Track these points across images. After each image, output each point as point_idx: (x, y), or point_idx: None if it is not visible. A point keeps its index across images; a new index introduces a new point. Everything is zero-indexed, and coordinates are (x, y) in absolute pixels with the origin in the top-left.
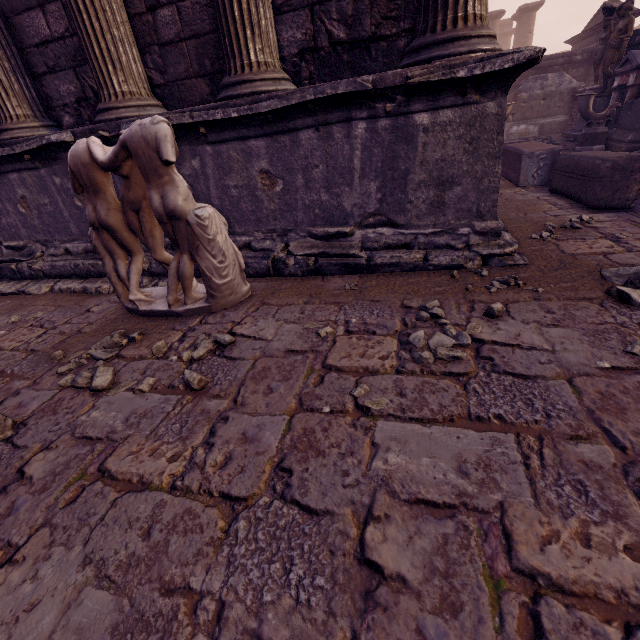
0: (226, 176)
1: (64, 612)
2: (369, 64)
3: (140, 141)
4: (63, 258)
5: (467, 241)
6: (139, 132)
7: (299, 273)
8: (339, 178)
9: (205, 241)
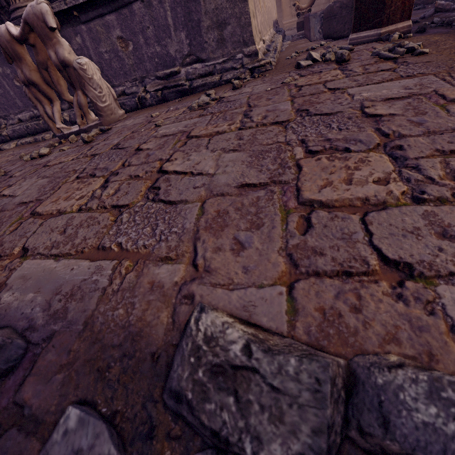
0: (99, 45)
1: (31, 185)
2: None
3: (33, 17)
4: (18, 124)
5: (242, 63)
6: (31, 11)
7: (154, 103)
8: (163, 34)
9: (87, 79)
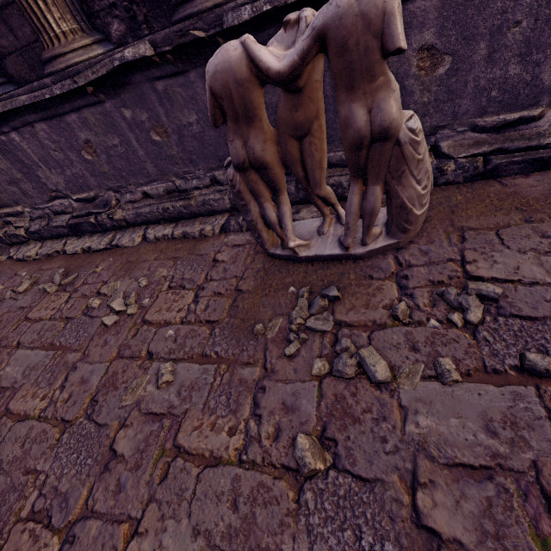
0: None
1: None
2: None
3: (355, 23)
4: (145, 203)
5: None
6: (354, 7)
7: (459, 180)
8: (549, 36)
9: (413, 164)
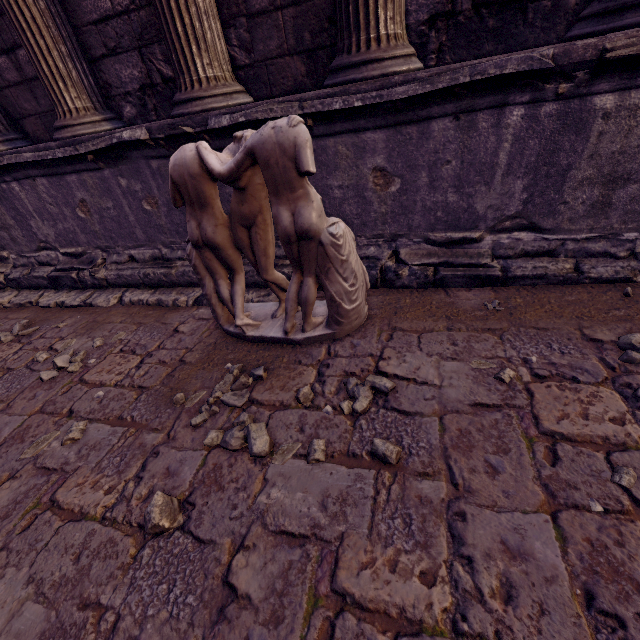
0: (329, 175)
1: None
2: (522, 30)
3: (274, 148)
4: (129, 266)
5: (632, 248)
6: (273, 137)
7: (414, 285)
8: (475, 176)
9: (337, 263)
